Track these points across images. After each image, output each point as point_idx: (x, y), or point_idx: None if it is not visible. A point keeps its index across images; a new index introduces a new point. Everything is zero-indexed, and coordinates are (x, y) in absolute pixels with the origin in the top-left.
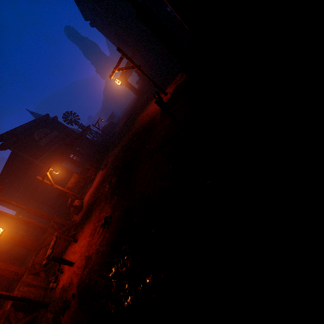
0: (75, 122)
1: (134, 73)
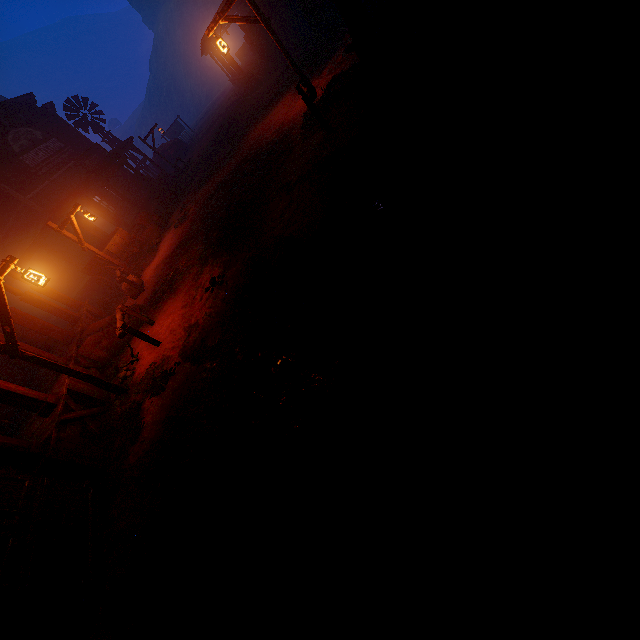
0: (95, 127)
1: (229, 29)
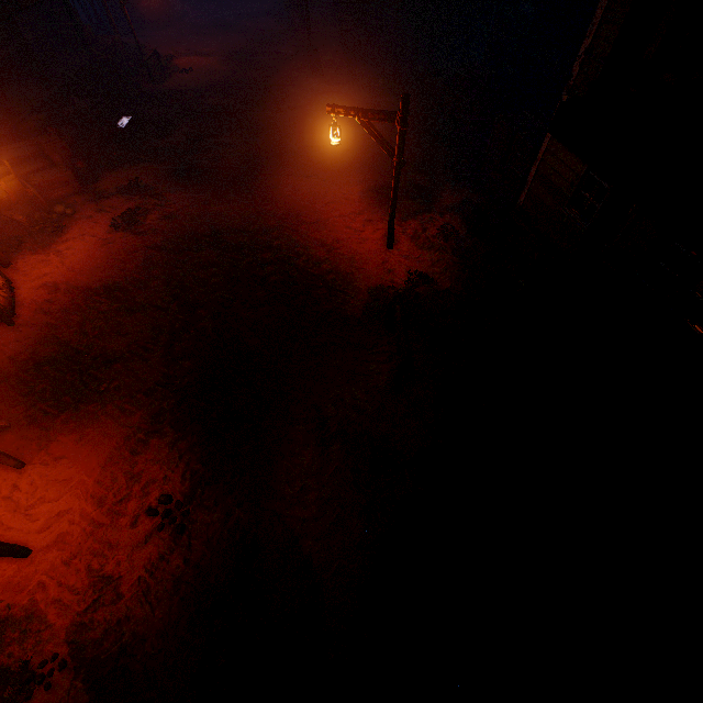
0: None
1: None
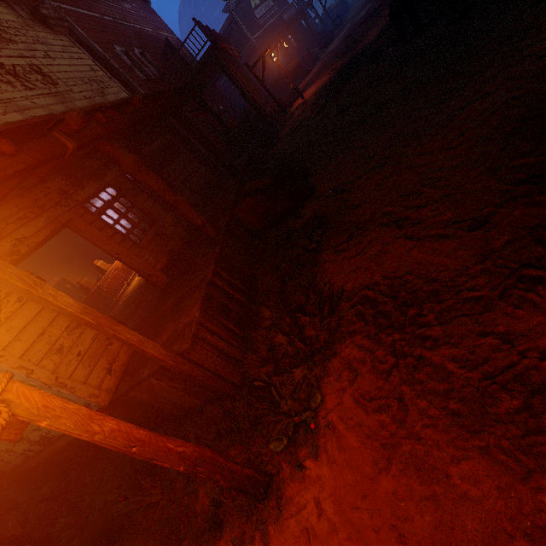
0: None
1: None
